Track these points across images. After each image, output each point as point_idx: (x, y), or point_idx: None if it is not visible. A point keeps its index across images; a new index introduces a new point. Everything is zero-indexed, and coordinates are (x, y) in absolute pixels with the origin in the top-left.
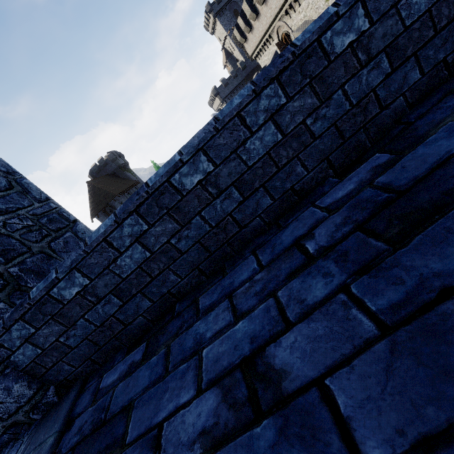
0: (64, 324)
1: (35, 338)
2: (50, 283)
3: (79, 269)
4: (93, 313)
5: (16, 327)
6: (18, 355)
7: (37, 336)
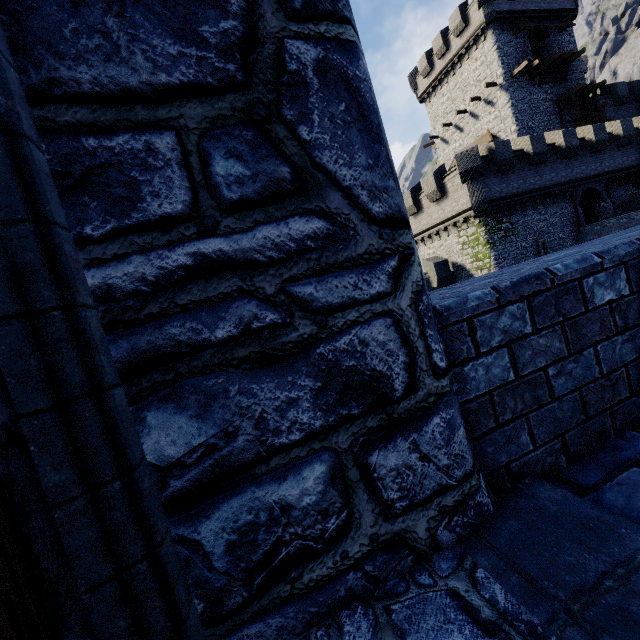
0: (568, 343)
1: (521, 347)
2: (591, 266)
3: (627, 267)
4: (609, 346)
5: (513, 309)
6: (478, 366)
7: (526, 344)
